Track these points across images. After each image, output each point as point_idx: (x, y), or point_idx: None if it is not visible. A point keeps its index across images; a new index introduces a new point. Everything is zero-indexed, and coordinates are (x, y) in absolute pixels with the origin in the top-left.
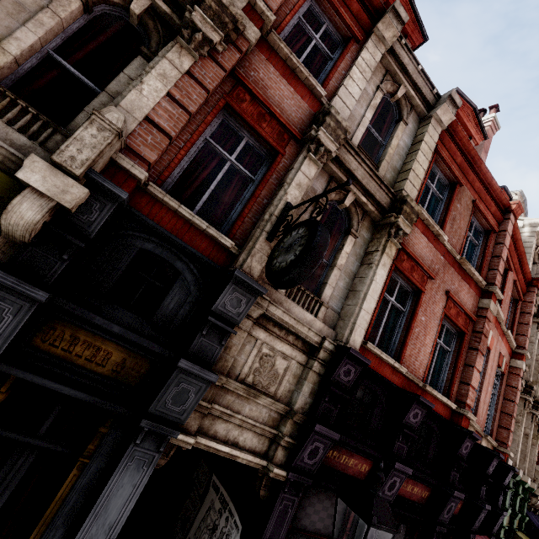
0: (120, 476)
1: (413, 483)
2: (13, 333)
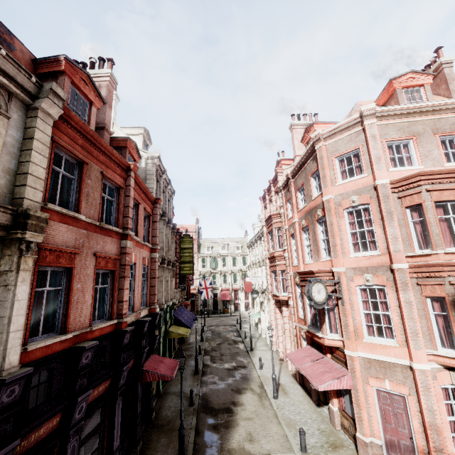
0: None
1: (98, 388)
2: None
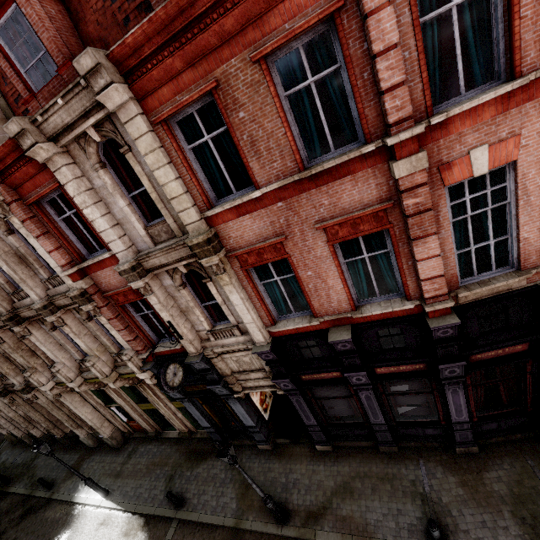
0: (233, 406)
1: (394, 367)
2: (180, 395)
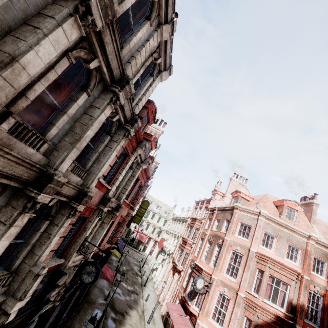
0: None
1: None
2: None
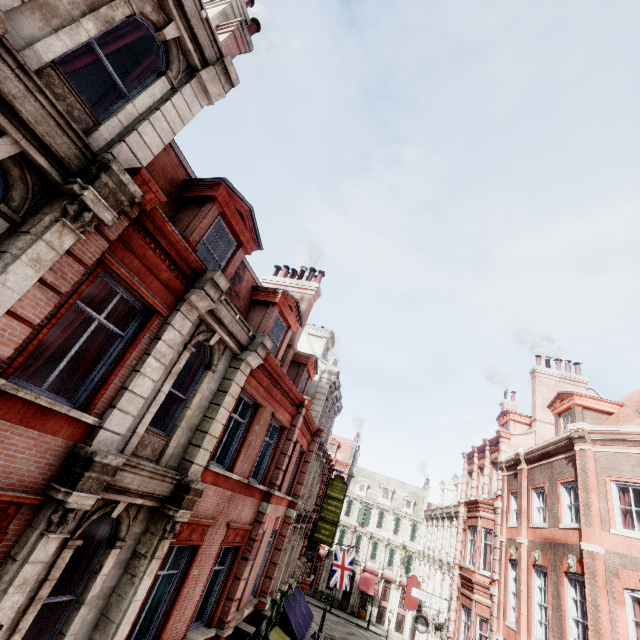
0: None
1: None
2: None
